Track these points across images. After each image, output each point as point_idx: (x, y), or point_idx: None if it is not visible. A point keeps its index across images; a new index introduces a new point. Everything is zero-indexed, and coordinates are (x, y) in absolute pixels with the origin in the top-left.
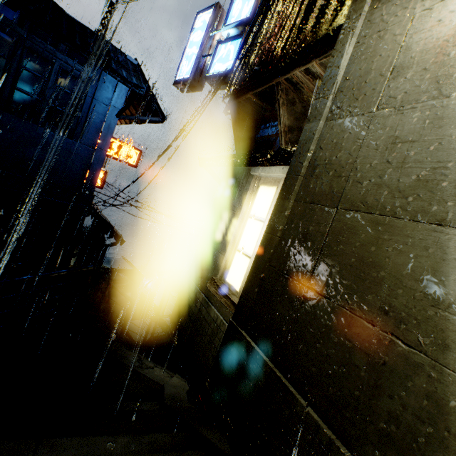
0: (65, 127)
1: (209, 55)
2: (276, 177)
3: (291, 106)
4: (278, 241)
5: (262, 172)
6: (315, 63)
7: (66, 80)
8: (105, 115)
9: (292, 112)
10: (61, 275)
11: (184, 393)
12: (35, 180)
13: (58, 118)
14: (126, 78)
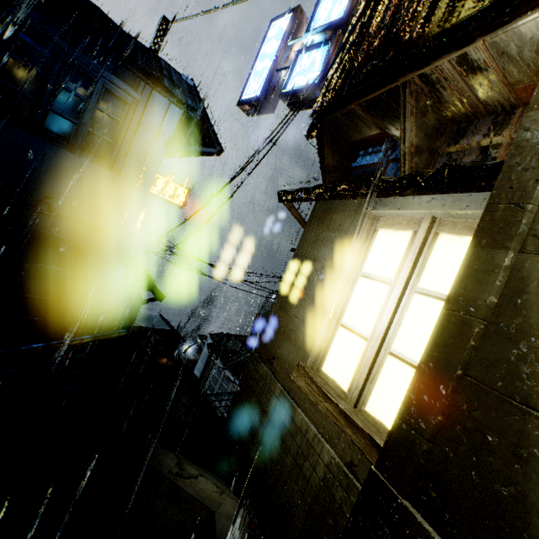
0: (104, 157)
1: (285, 68)
2: (412, 215)
3: (421, 117)
4: (483, 328)
5: (387, 209)
6: (483, 42)
7: (109, 101)
8: (152, 143)
9: (422, 125)
10: (84, 343)
11: (244, 530)
12: (64, 219)
13: (96, 146)
14: (180, 99)
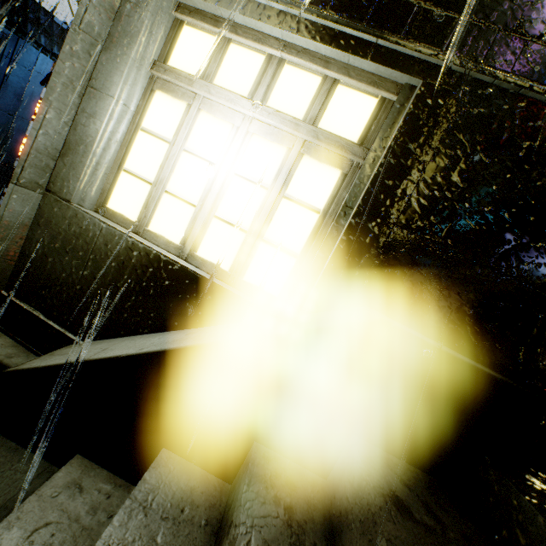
0: None
1: None
2: None
3: None
4: None
5: None
6: None
7: None
8: (28, 80)
9: None
10: None
11: None
12: None
13: None
14: (44, 46)
